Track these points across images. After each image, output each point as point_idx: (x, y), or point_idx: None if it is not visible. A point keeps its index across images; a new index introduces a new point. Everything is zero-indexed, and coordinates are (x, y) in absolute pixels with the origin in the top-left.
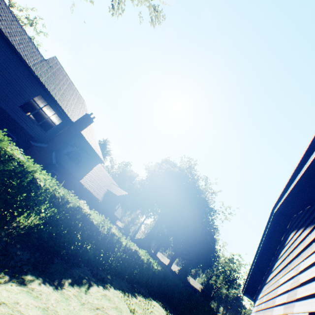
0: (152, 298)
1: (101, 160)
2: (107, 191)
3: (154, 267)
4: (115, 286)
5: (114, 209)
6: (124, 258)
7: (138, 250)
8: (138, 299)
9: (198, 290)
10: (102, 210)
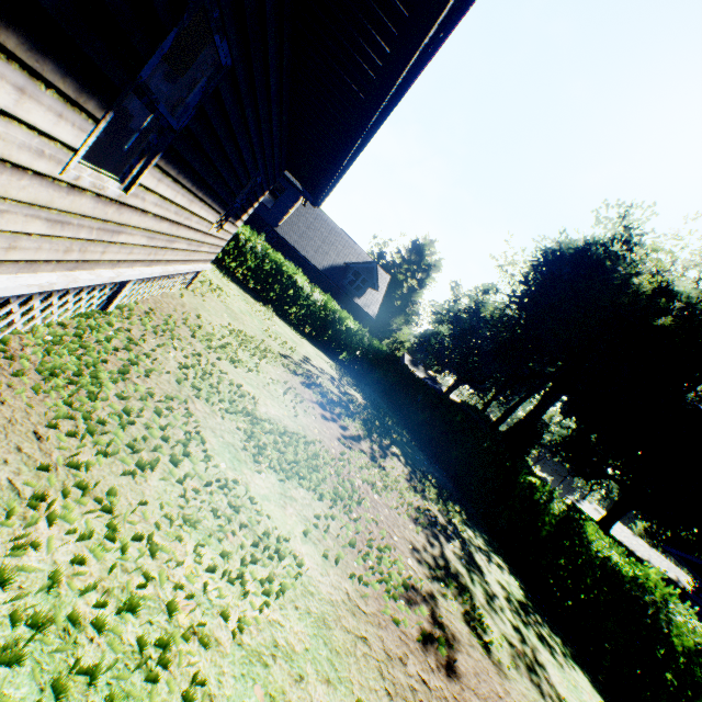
0: (330, 358)
1: (300, 192)
2: (342, 266)
3: (360, 336)
4: (217, 267)
5: (356, 294)
6: (266, 272)
7: (285, 263)
8: (258, 303)
9: (682, 588)
10: (327, 290)
